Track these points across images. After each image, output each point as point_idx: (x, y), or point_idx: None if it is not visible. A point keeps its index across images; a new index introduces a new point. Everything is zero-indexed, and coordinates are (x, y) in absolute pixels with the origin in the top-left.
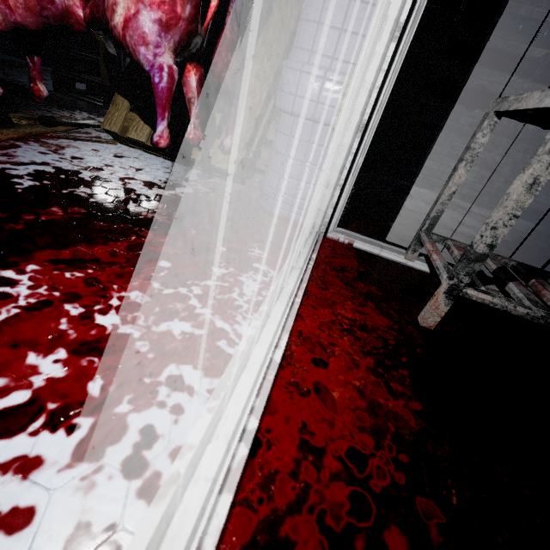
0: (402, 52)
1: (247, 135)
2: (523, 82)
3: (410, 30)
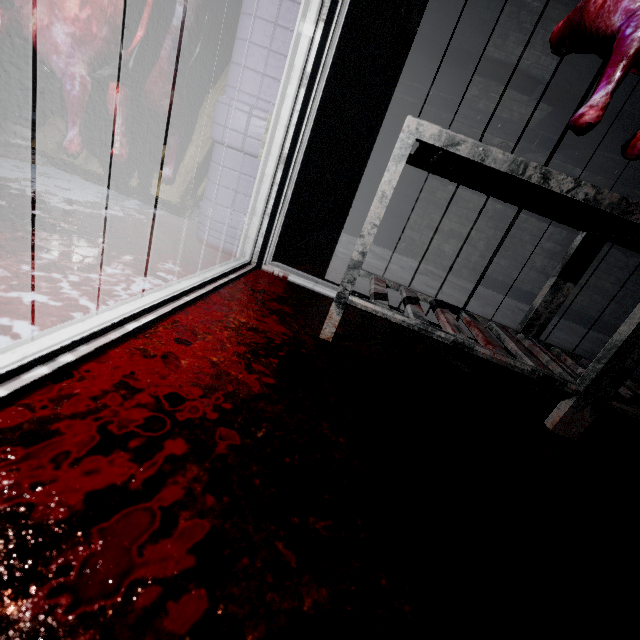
0: (316, 100)
1: (192, 169)
2: None
3: (321, 82)
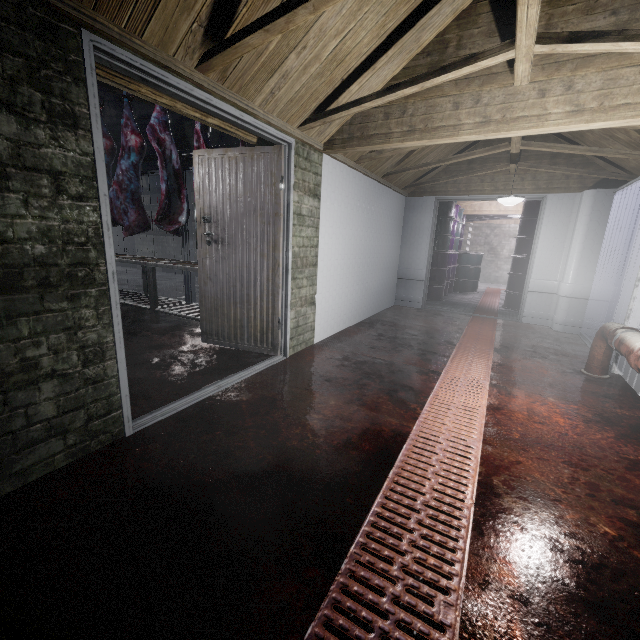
0: None
1: None
2: None
3: None
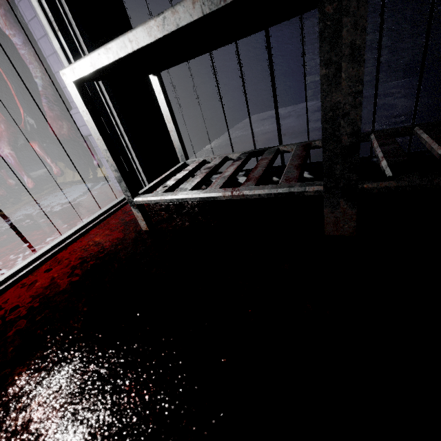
0: None
1: None
2: None
3: None
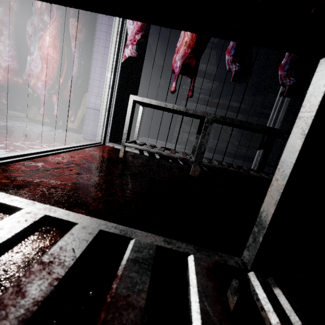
0: (115, 92)
1: (81, 117)
2: (200, 105)
3: (116, 87)
